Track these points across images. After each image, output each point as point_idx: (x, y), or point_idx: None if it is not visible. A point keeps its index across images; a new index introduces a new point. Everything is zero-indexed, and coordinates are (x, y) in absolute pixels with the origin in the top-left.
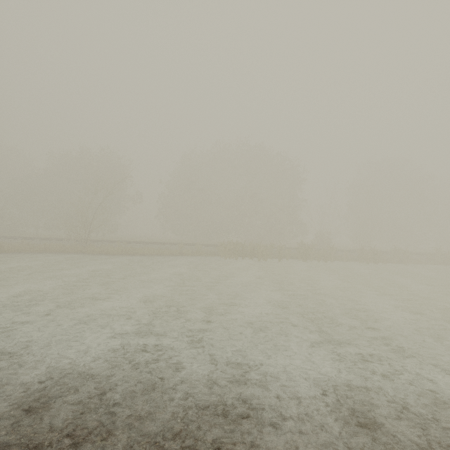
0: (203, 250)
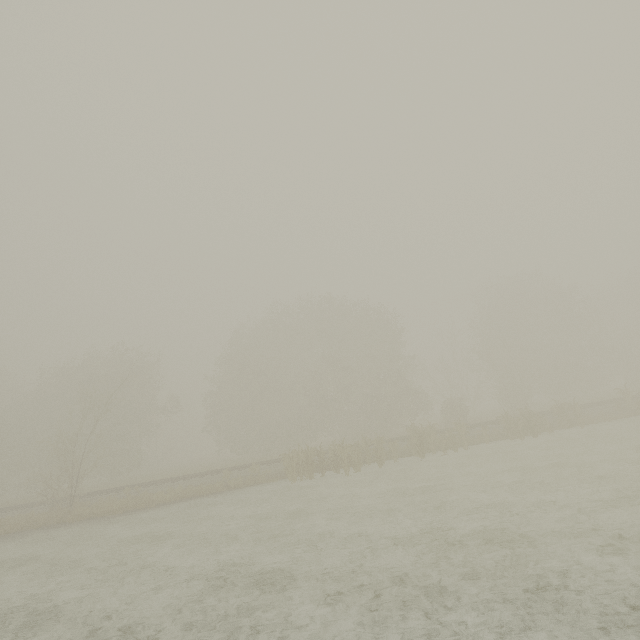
0: (263, 473)
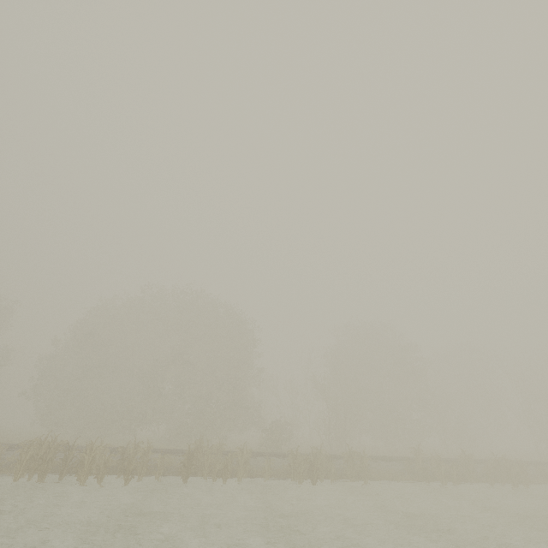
0: (6, 459)
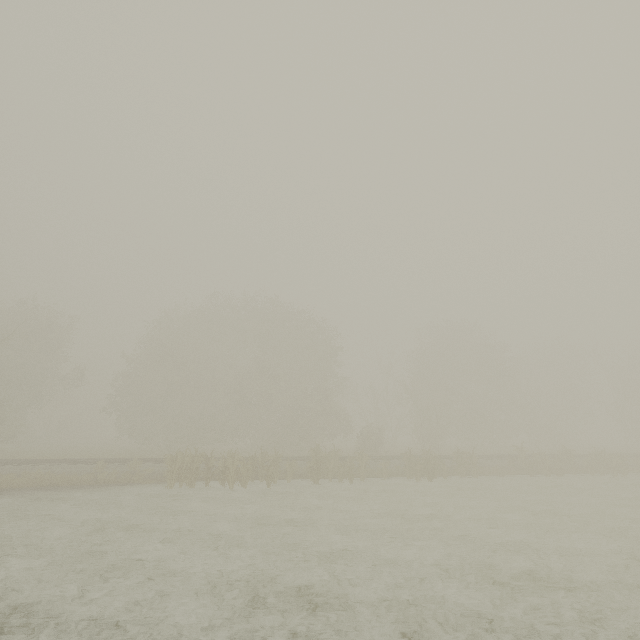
0: (144, 471)
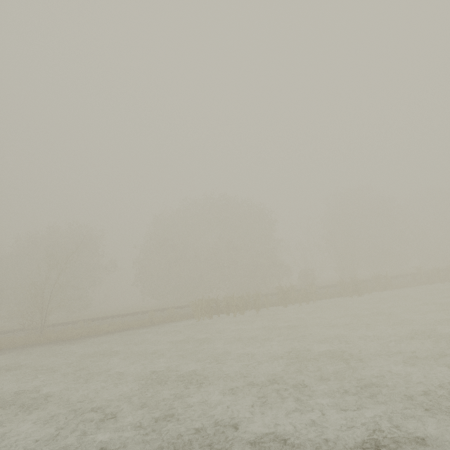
0: (177, 314)
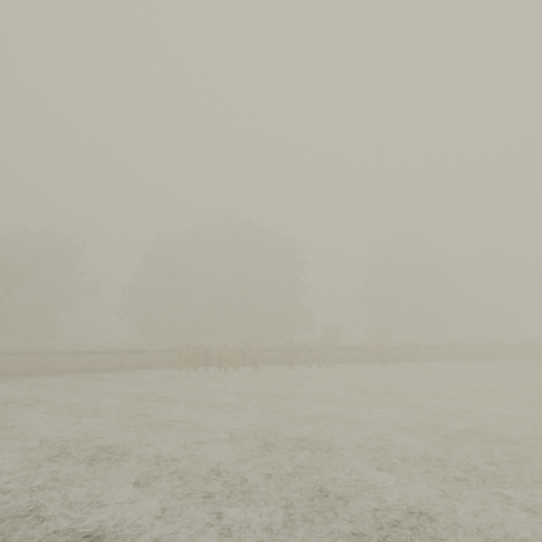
0: (157, 359)
